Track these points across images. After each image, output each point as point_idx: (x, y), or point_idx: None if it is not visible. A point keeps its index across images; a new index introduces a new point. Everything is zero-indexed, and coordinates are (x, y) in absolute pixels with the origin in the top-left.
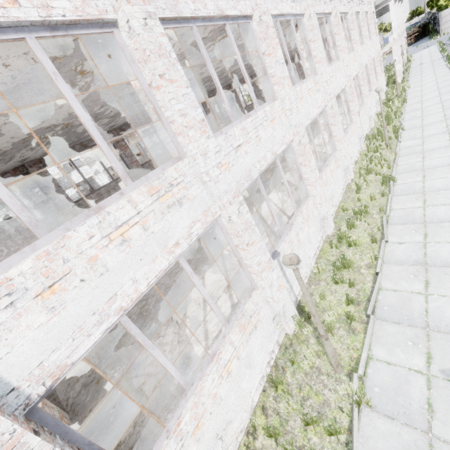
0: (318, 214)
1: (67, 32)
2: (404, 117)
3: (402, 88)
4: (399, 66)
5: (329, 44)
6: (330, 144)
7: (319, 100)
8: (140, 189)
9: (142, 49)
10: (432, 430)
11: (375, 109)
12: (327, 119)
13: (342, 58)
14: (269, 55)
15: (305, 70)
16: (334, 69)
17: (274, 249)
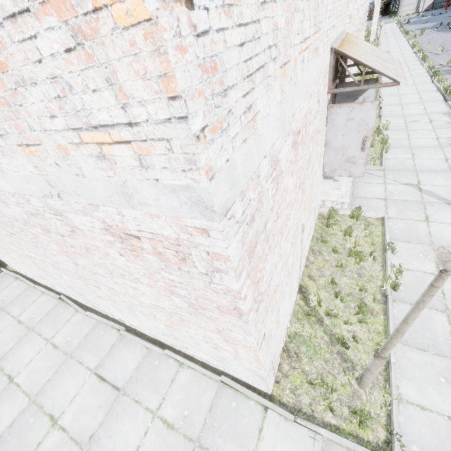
0: None
1: None
2: None
3: (376, 44)
4: (375, 27)
5: None
6: None
7: None
8: None
9: None
10: (407, 129)
11: None
12: None
13: None
14: None
15: None
16: None
17: None
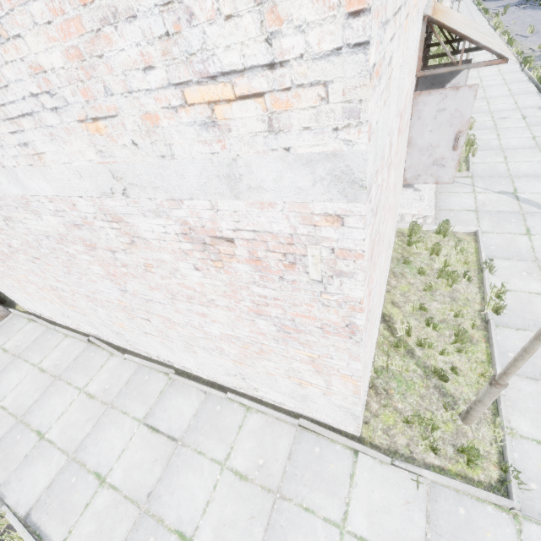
0: None
1: None
2: (455, 45)
3: None
4: (448, 4)
5: None
6: None
7: None
8: None
9: None
10: (496, 127)
11: None
12: None
13: None
14: None
15: None
16: None
17: None
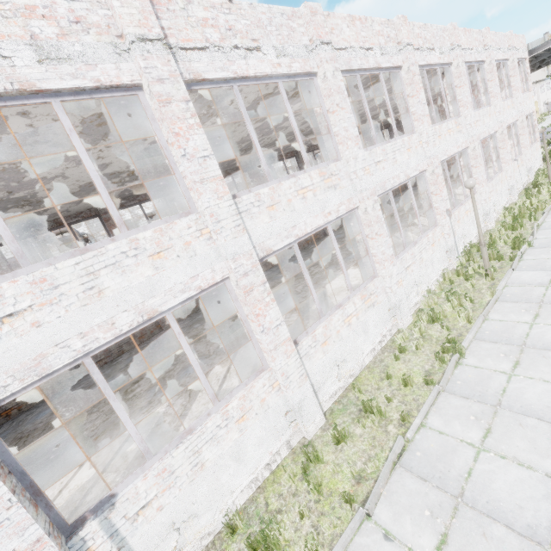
0: (285, 401)
1: None
2: (545, 220)
3: None
4: None
5: (389, 112)
6: (368, 265)
7: (333, 203)
8: None
9: None
10: None
11: (505, 199)
12: (359, 228)
13: (420, 130)
14: (173, 145)
15: (304, 157)
16: (391, 150)
17: (109, 492)
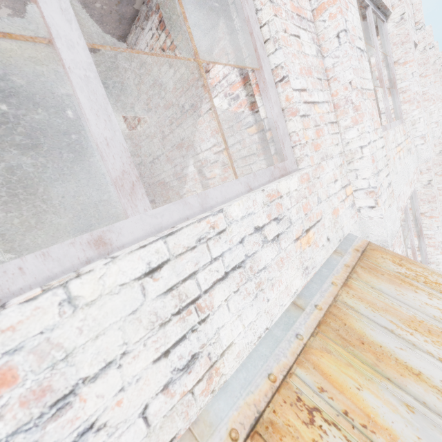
0: None
1: (376, 12)
2: None
3: None
4: None
5: None
6: None
7: None
8: (401, 126)
9: (405, 34)
10: None
11: None
12: None
13: None
14: (425, 77)
15: None
16: None
17: None
